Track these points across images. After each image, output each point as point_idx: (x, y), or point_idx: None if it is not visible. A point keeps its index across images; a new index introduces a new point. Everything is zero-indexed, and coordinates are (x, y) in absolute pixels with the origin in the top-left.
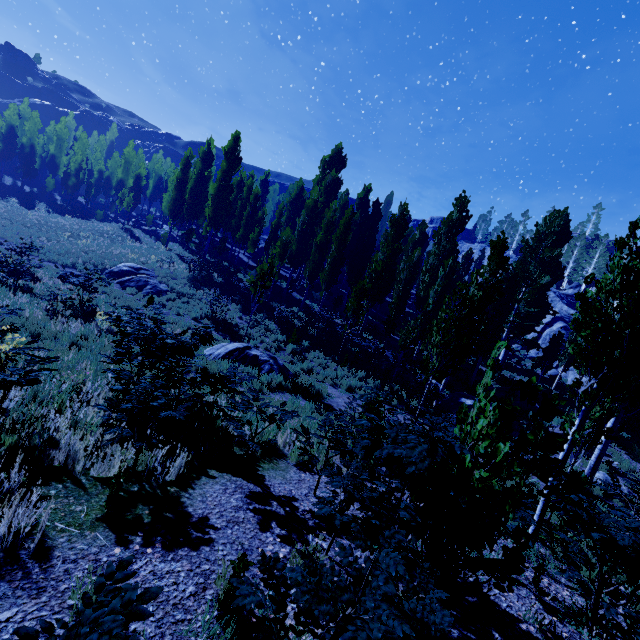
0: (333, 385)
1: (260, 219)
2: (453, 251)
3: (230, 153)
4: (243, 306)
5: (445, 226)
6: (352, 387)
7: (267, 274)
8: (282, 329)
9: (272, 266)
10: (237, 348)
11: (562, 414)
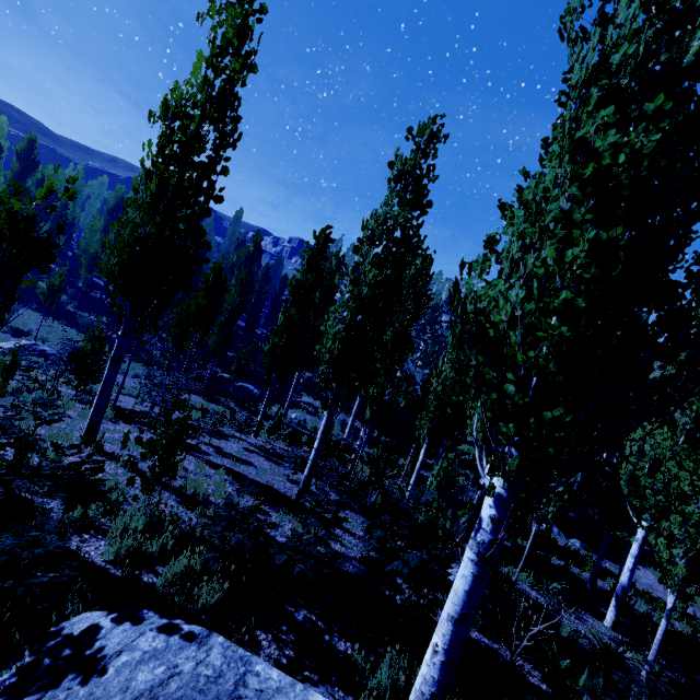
0: (122, 373)
1: (70, 225)
2: (249, 276)
3: (24, 155)
4: (41, 314)
5: (244, 256)
6: (139, 374)
7: (57, 287)
8: (84, 335)
9: (62, 281)
10: (25, 344)
11: (312, 392)
